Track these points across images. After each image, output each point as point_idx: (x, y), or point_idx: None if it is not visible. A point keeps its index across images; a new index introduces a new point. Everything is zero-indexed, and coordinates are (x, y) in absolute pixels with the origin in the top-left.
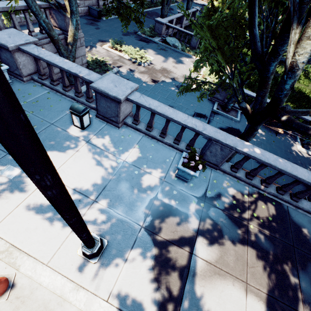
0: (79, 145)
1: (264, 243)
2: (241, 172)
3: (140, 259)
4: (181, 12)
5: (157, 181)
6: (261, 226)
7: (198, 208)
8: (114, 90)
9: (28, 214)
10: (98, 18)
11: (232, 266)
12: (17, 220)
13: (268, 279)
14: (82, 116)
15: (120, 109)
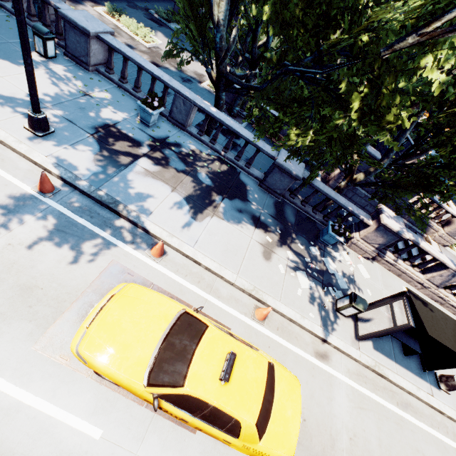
0: (40, 68)
1: (204, 179)
2: (207, 138)
3: (84, 149)
4: None
5: (118, 118)
6: (208, 171)
7: (152, 144)
8: (84, 23)
9: None
10: None
11: (167, 178)
12: None
13: (195, 193)
14: (46, 40)
15: (90, 46)
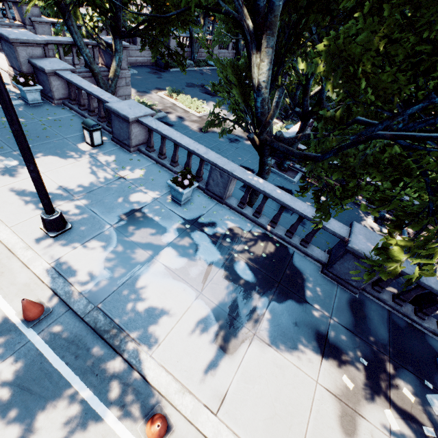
0: (83, 157)
1: (243, 271)
2: (249, 210)
3: (97, 247)
4: None
5: (148, 199)
6: (248, 258)
7: (181, 227)
8: (127, 111)
9: (11, 193)
10: (164, 68)
11: (192, 277)
12: None
13: (228, 297)
14: (92, 132)
15: (131, 130)
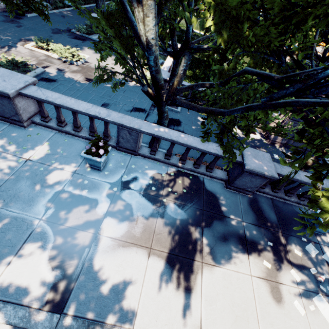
0: None
1: (175, 212)
2: (160, 154)
3: (34, 250)
4: None
5: (66, 175)
6: (175, 198)
7: (110, 193)
8: (1, 84)
9: None
10: (20, 14)
11: (138, 237)
12: None
13: (173, 241)
14: None
15: (16, 105)
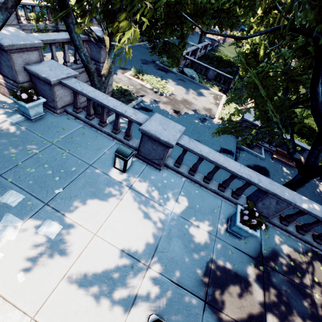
0: (122, 192)
1: None
2: (291, 225)
3: None
4: (195, 45)
5: (210, 238)
6: None
7: (258, 273)
8: (164, 133)
9: (76, 289)
10: None
11: None
12: (63, 300)
13: None
14: (127, 160)
15: (167, 152)
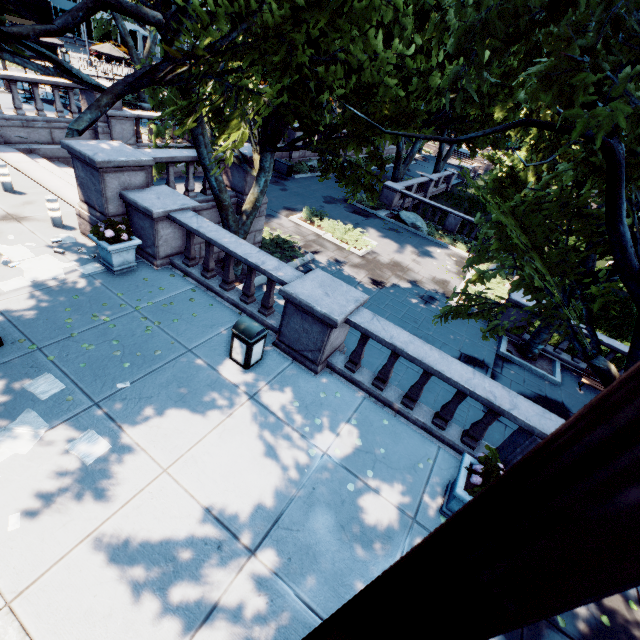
0: (235, 403)
1: None
2: None
3: None
4: (426, 175)
5: (400, 521)
6: None
7: None
8: (324, 301)
9: (100, 567)
10: (287, 175)
11: None
12: (73, 582)
13: None
14: (253, 344)
15: (329, 337)
